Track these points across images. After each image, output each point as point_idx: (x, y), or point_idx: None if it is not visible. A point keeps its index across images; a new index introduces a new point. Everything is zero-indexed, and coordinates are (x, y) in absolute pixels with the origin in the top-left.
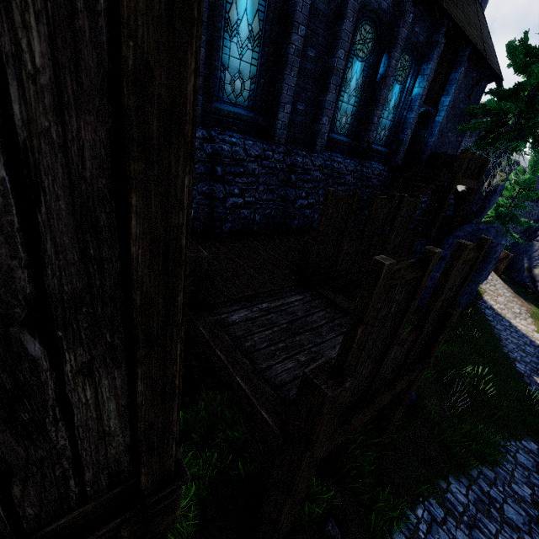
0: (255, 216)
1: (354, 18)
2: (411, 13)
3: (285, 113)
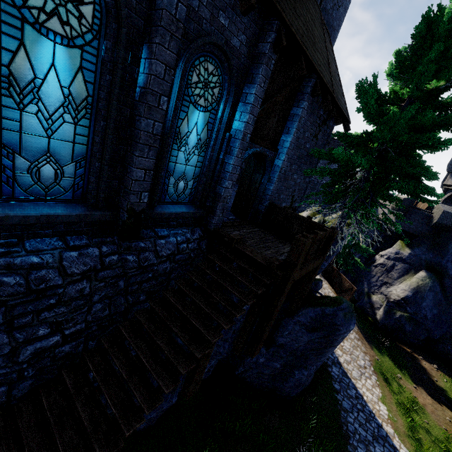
0: None
1: None
2: None
3: None
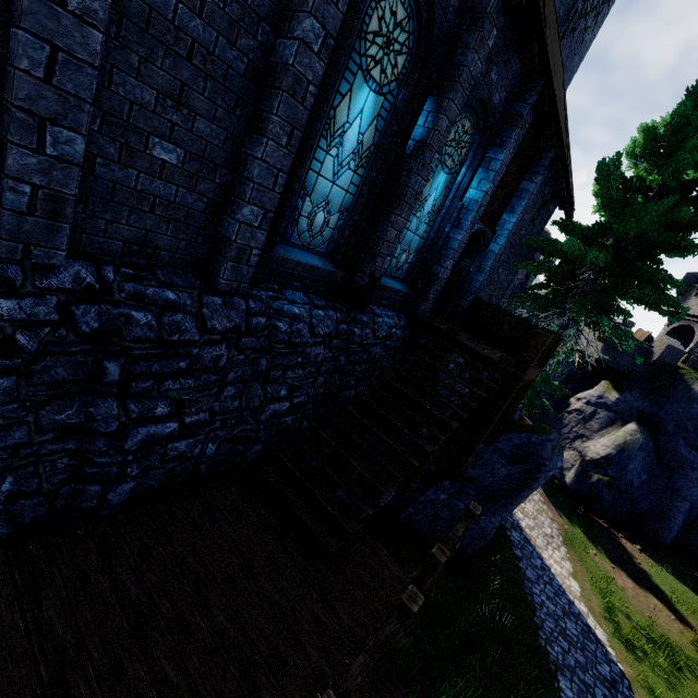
0: None
1: None
2: (495, 25)
3: (48, 155)
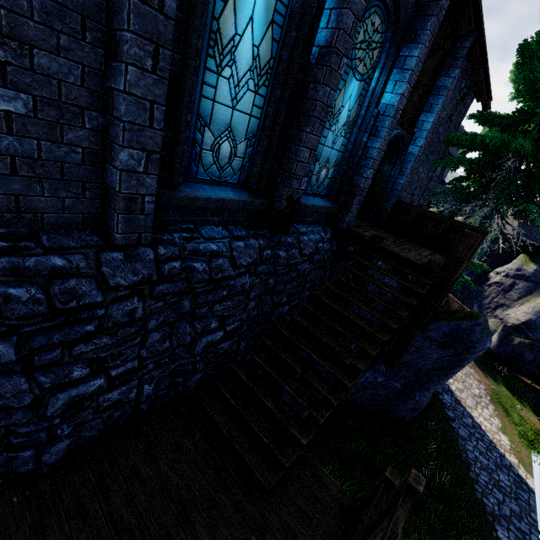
0: None
1: None
2: None
3: None
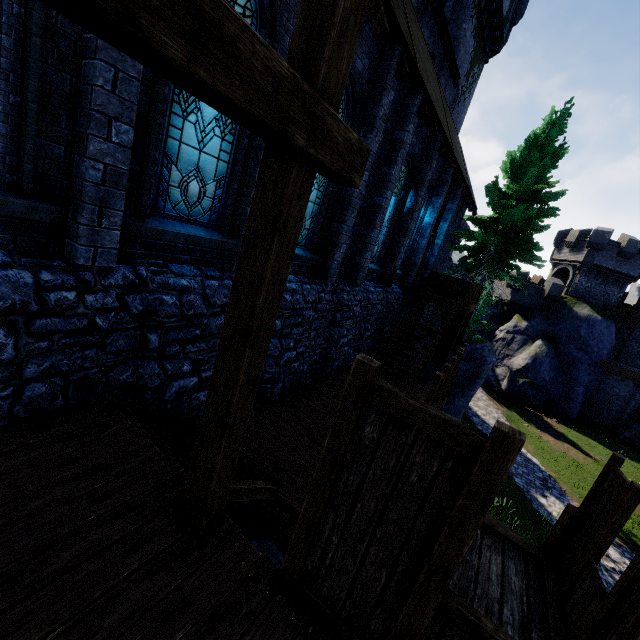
0: (303, 367)
1: (401, 164)
2: (435, 159)
3: (340, 253)
